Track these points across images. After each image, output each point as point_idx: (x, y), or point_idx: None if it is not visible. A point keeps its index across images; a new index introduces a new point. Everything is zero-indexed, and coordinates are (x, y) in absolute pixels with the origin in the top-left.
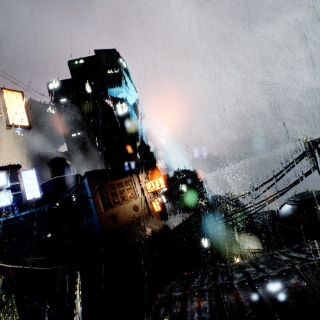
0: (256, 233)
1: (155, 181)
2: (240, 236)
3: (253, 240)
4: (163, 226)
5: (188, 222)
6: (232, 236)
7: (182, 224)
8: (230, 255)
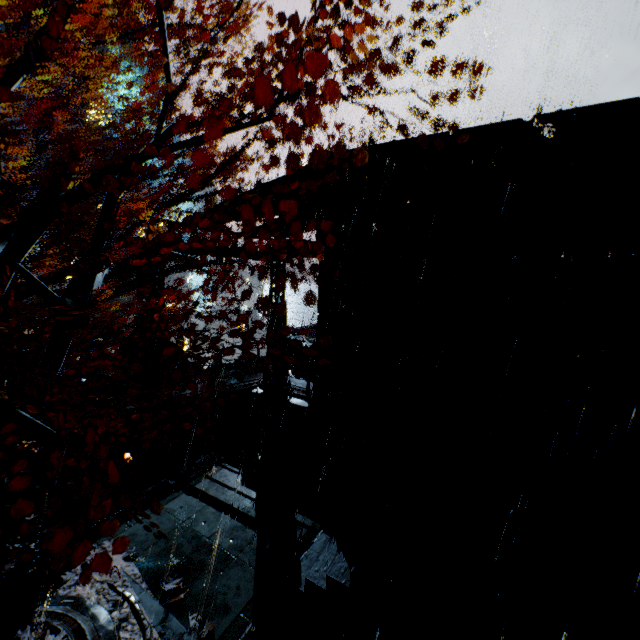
0: None
1: None
2: None
3: None
4: None
5: None
6: None
7: None
8: None
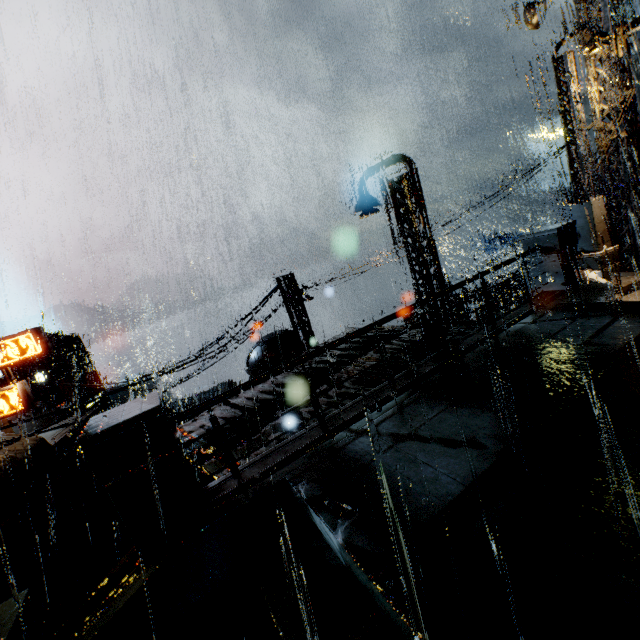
0: None
1: (5, 345)
2: None
3: None
4: (33, 442)
5: (79, 433)
6: None
7: (67, 440)
8: None
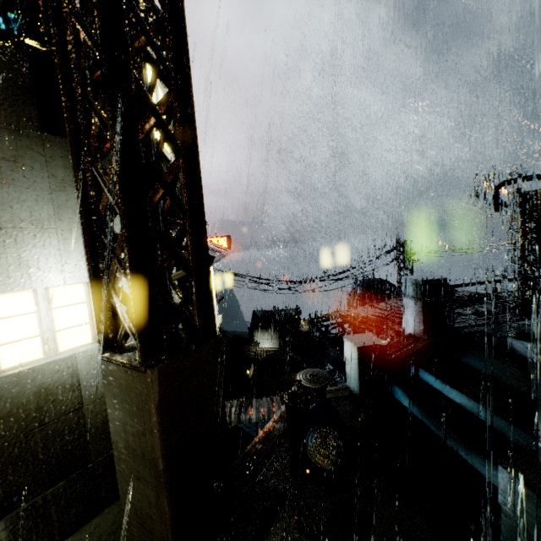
0: (278, 330)
1: (212, 241)
2: (259, 333)
3: (272, 337)
4: None
5: None
6: (250, 333)
7: None
8: (249, 352)
